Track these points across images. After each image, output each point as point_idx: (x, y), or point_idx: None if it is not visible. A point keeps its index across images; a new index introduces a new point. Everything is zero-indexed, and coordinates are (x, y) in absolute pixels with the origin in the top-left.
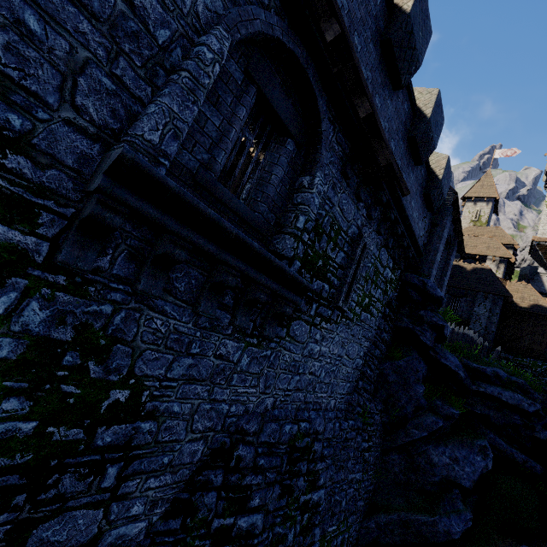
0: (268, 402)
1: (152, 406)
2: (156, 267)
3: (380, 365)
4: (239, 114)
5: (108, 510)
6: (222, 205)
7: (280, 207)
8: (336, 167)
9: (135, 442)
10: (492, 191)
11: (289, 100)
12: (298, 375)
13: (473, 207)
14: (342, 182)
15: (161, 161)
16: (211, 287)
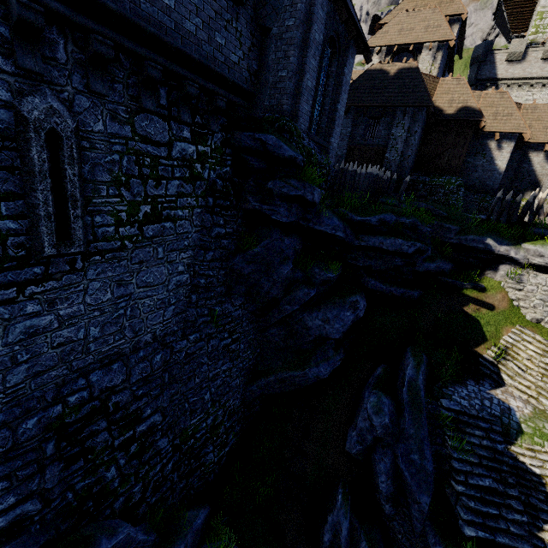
0: None
1: None
2: None
3: (230, 261)
4: None
5: None
6: None
7: None
8: None
9: None
10: None
11: None
12: (24, 364)
13: None
14: None
15: None
16: None
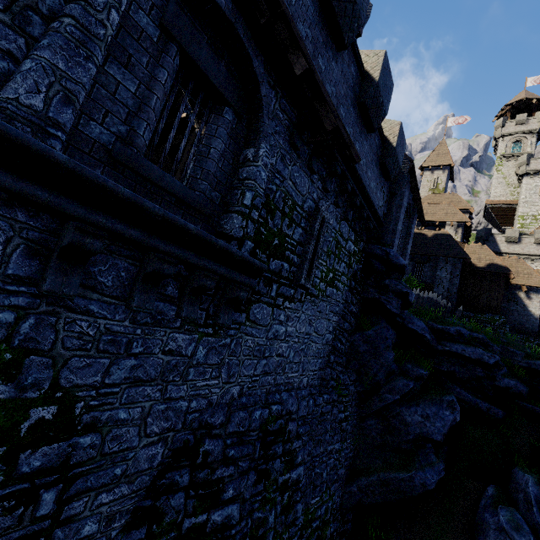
0: (234, 391)
1: (91, 417)
2: (66, 262)
3: (351, 337)
4: (160, 78)
5: (50, 538)
6: (153, 185)
7: (225, 184)
8: (283, 137)
9: (74, 460)
10: (447, 158)
11: (220, 62)
12: (265, 359)
13: (430, 175)
14: (291, 153)
15: (52, 132)
16: (145, 278)
